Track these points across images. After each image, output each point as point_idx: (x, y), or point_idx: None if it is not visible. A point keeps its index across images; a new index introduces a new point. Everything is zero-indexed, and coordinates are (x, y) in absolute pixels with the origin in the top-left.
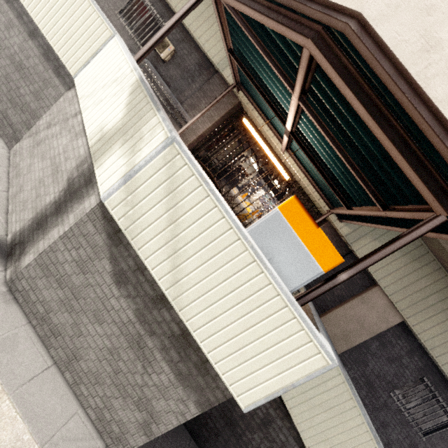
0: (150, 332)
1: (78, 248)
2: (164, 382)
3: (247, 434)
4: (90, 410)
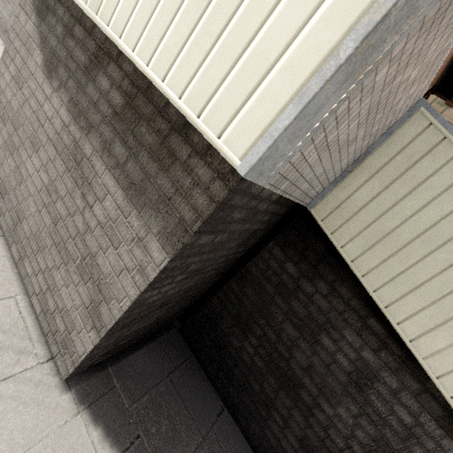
0: (86, 129)
1: (15, 57)
2: (111, 212)
3: (323, 405)
4: (35, 298)
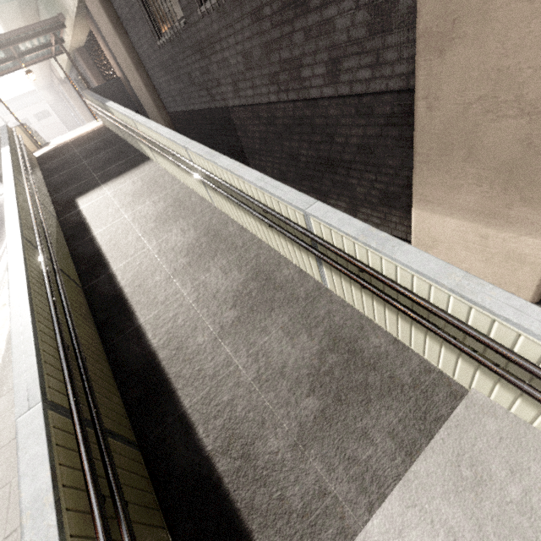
0: None
1: None
2: None
3: None
4: None
